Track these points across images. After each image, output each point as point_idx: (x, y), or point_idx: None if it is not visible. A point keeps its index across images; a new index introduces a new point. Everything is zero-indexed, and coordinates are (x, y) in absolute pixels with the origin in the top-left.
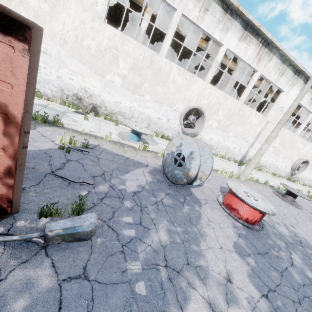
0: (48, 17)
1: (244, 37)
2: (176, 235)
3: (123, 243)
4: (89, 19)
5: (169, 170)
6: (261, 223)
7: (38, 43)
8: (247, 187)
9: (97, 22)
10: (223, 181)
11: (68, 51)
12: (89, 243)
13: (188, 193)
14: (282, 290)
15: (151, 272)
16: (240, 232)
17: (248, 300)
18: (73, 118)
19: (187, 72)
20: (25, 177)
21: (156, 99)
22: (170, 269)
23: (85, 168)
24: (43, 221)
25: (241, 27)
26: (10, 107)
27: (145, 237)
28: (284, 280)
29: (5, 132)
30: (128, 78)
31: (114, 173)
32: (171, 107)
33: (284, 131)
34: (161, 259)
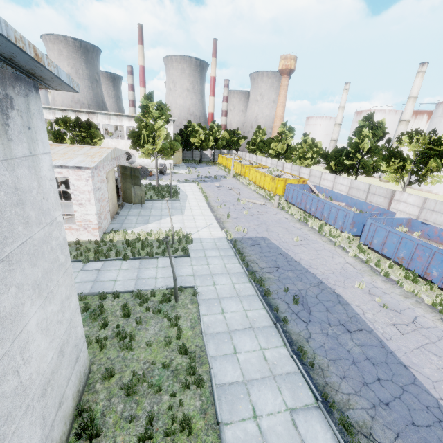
0: None
1: None
2: None
3: None
4: None
5: None
6: None
7: None
8: None
9: None
10: None
11: None
12: None
13: None
14: None
15: None
16: None
17: None
18: None
19: None
20: None
21: None
22: None
23: None
24: None
25: None
26: None
27: None
28: None
29: None
30: None
31: None
32: None
33: None
34: None
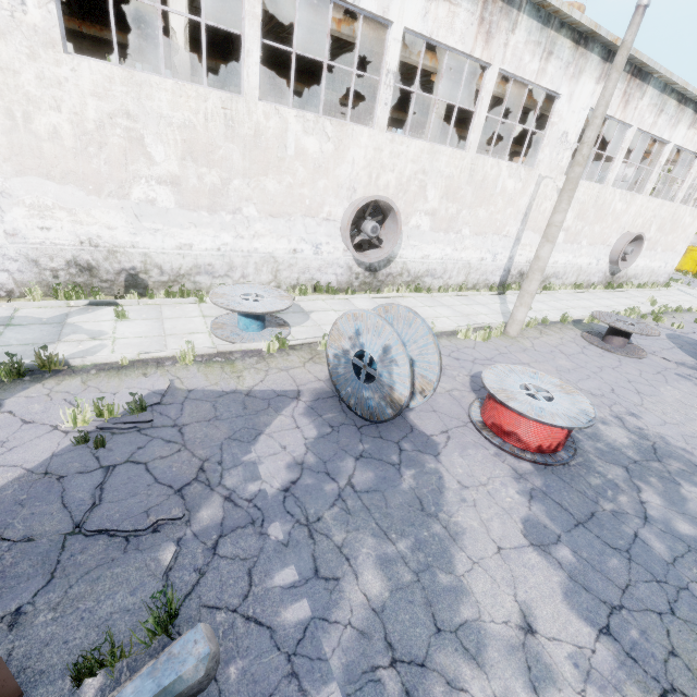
0: None
1: None
2: (399, 566)
3: (288, 649)
4: (22, 55)
5: (350, 393)
6: (570, 440)
7: None
8: (526, 368)
9: (47, 59)
10: (473, 357)
11: (3, 161)
12: (213, 692)
13: (405, 430)
14: (634, 598)
15: (365, 696)
16: (531, 485)
17: (574, 658)
18: (89, 327)
19: (326, 121)
20: (13, 575)
21: (273, 208)
22: (404, 667)
23: (155, 473)
24: (89, 690)
25: None
26: None
27: (333, 606)
28: (636, 567)
29: None
30: (186, 180)
31: (226, 454)
32: (314, 216)
33: (581, 187)
34: (379, 650)
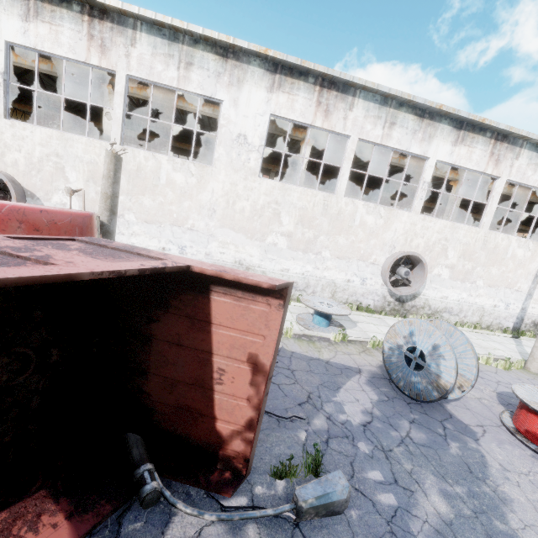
0: (195, 190)
1: (461, 139)
2: (459, 502)
3: (386, 517)
4: (241, 179)
5: (400, 377)
6: None
7: (289, 295)
8: None
9: (250, 180)
10: (496, 379)
11: (217, 221)
12: (344, 519)
13: (445, 415)
14: None
15: None
16: None
17: None
18: None
19: (381, 207)
20: None
21: (340, 253)
22: None
23: (284, 391)
24: (279, 485)
25: (451, 128)
26: (260, 357)
27: (412, 506)
28: None
29: (252, 381)
30: (295, 234)
31: (322, 393)
32: (365, 261)
33: None
34: None
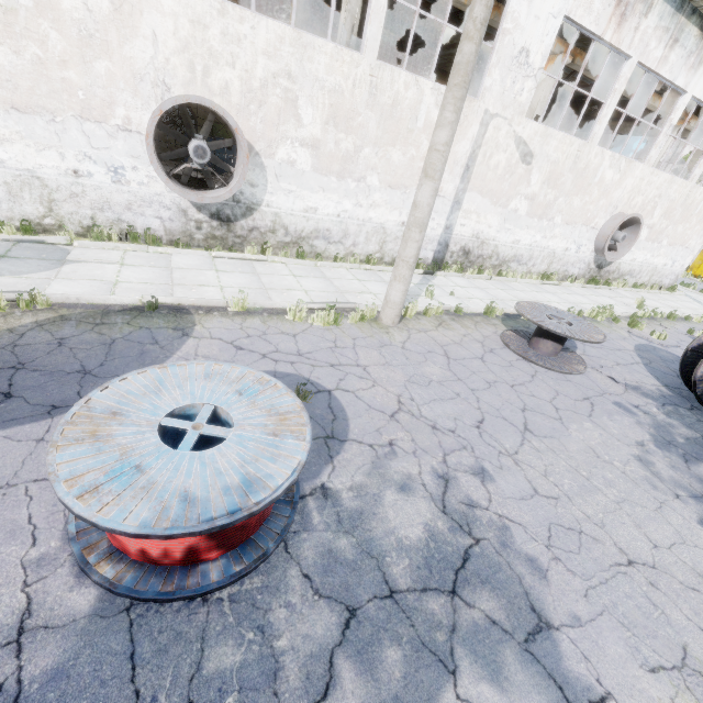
0: None
1: None
2: None
3: None
4: None
5: None
6: (277, 528)
7: None
8: (255, 373)
9: None
10: (274, 348)
11: None
12: None
13: None
14: None
15: None
16: (7, 674)
17: None
18: None
19: None
20: None
21: (16, 96)
22: None
23: None
24: None
25: None
26: None
27: None
28: None
29: None
30: None
31: None
32: (100, 121)
33: (551, 138)
34: None
